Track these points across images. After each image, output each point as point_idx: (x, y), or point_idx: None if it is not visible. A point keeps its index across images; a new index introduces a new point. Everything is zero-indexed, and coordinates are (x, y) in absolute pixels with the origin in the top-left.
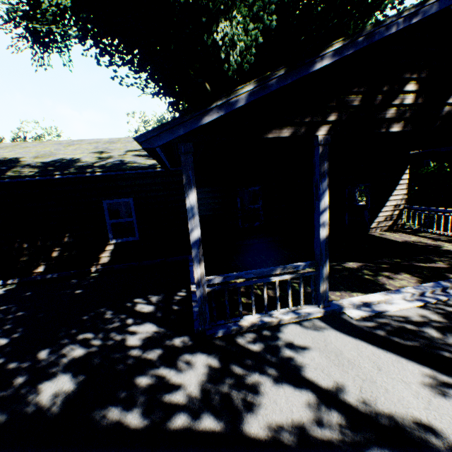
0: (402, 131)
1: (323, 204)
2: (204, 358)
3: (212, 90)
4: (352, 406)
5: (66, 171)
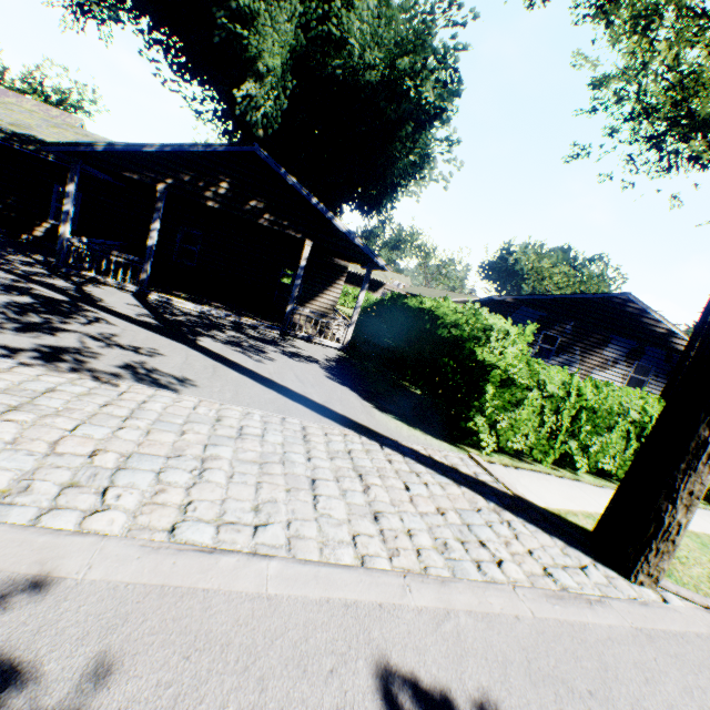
0: (216, 207)
1: (154, 227)
2: (45, 271)
3: (267, 138)
4: (86, 292)
5: (27, 147)
